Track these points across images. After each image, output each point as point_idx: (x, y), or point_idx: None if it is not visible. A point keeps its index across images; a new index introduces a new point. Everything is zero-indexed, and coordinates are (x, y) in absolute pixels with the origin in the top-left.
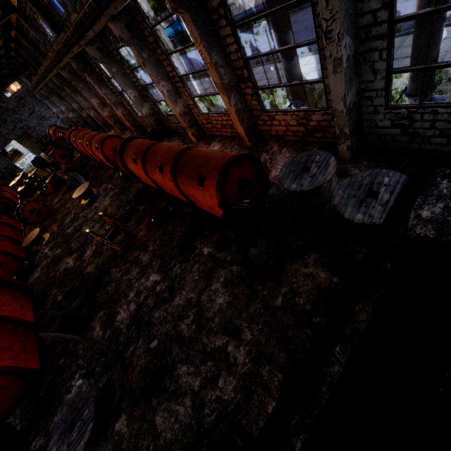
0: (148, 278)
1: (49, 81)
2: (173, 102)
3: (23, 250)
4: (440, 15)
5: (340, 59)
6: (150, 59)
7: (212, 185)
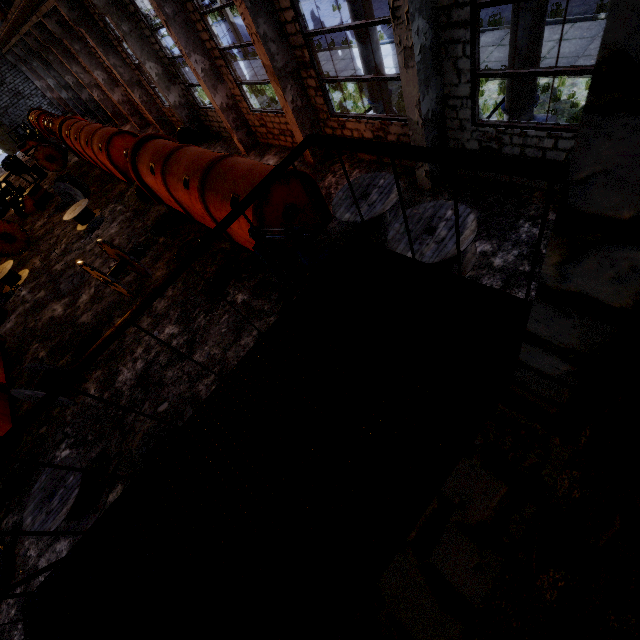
0: (162, 331)
1: (27, 34)
2: (210, 88)
3: None
4: (539, 4)
5: (411, 49)
6: (176, 17)
7: (248, 209)
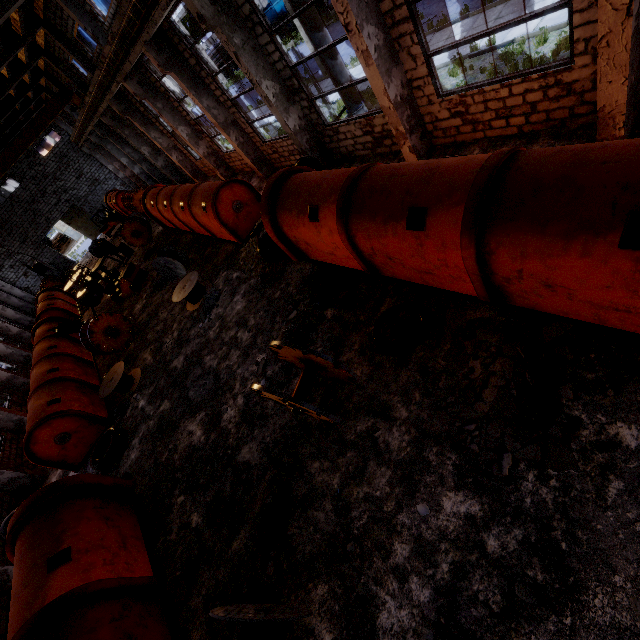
0: (435, 504)
1: (103, 114)
2: (383, 76)
3: (101, 401)
4: None
5: None
6: None
7: None
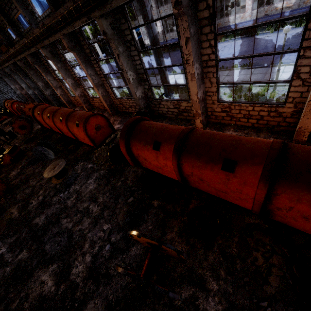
0: None
1: (19, 60)
2: (197, 86)
3: None
4: None
5: None
6: (194, 36)
7: None
